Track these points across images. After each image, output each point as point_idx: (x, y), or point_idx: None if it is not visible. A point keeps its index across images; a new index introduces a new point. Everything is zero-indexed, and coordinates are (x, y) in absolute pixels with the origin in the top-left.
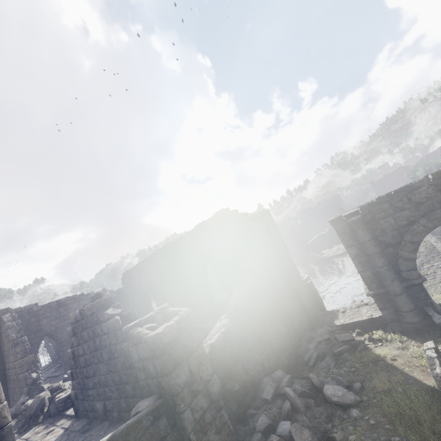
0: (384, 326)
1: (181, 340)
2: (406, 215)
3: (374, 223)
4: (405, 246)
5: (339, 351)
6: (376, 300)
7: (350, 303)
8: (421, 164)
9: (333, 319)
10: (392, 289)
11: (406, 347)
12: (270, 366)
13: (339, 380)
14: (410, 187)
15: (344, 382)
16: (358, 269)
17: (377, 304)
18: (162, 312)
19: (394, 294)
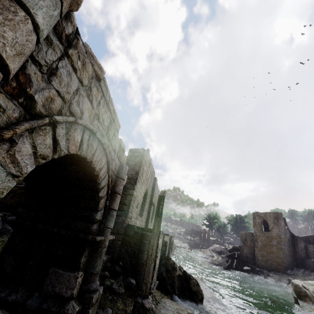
0: None
1: None
2: None
3: None
4: None
5: None
6: None
7: None
8: None
9: None
10: None
11: None
12: None
13: None
14: None
15: None
16: None
17: None
18: None
19: None
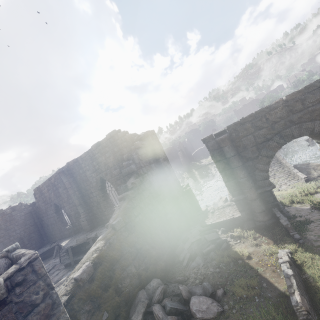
0: (242, 223)
1: (14, 299)
2: (263, 133)
3: (238, 141)
4: (261, 160)
5: (207, 250)
6: (237, 204)
7: (218, 199)
8: (267, 96)
9: (204, 218)
10: (249, 196)
11: (258, 244)
12: (147, 276)
13: (205, 286)
14: (268, 107)
15: (209, 288)
16: (224, 180)
17: (238, 207)
18: (7, 255)
19: (251, 199)
